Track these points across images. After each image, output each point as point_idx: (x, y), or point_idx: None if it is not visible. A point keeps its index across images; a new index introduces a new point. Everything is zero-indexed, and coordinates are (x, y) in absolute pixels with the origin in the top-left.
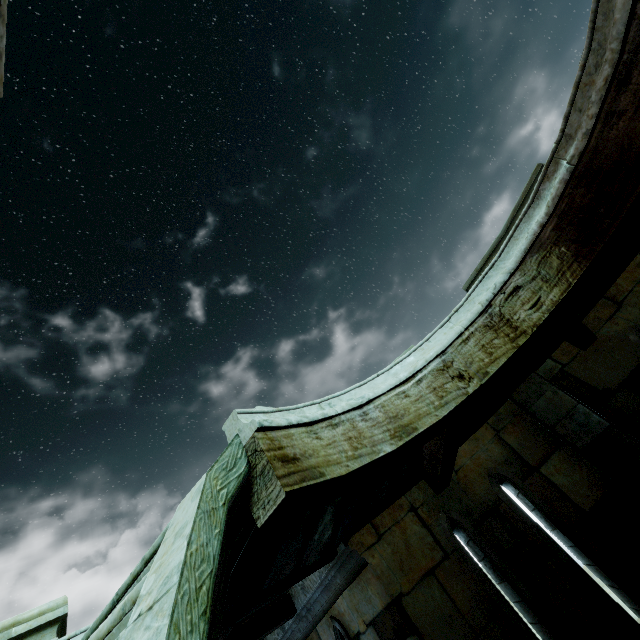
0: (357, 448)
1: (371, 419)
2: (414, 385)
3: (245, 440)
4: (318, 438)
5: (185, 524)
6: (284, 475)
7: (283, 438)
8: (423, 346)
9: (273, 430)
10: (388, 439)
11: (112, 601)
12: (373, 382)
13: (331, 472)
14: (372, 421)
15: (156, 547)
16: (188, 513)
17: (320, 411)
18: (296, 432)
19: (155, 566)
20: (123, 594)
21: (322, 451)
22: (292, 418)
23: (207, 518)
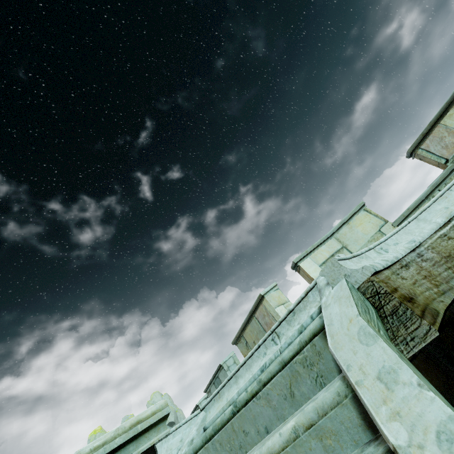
0: (437, 285)
1: (428, 259)
2: (452, 228)
3: (358, 284)
4: (403, 278)
5: (388, 369)
6: (421, 314)
7: (388, 280)
8: (445, 195)
9: (375, 274)
10: (453, 276)
11: (231, 411)
12: (407, 228)
13: (438, 308)
14: (430, 261)
15: (274, 373)
16: (376, 357)
17: (390, 255)
18: (388, 274)
19: (382, 412)
20: (243, 407)
21: (415, 289)
22: (381, 262)
23: (406, 362)
